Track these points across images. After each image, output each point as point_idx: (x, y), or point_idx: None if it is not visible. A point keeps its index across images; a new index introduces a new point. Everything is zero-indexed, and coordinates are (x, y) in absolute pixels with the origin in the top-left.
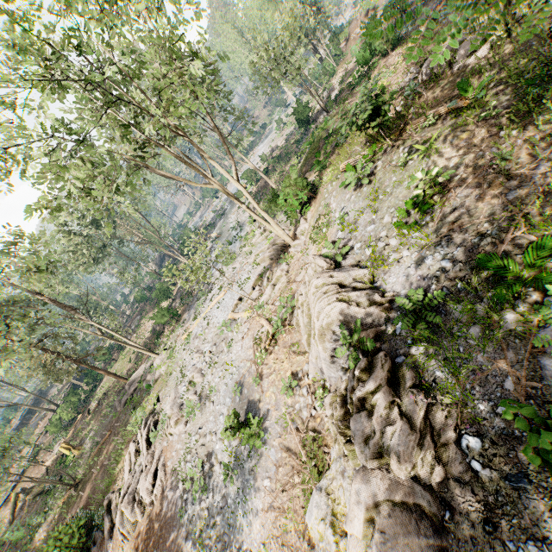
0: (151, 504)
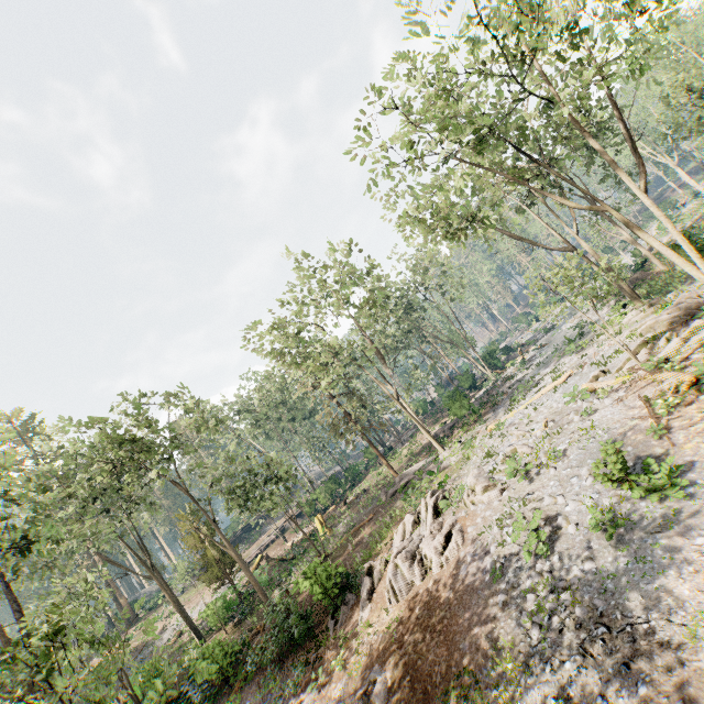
0: (438, 566)
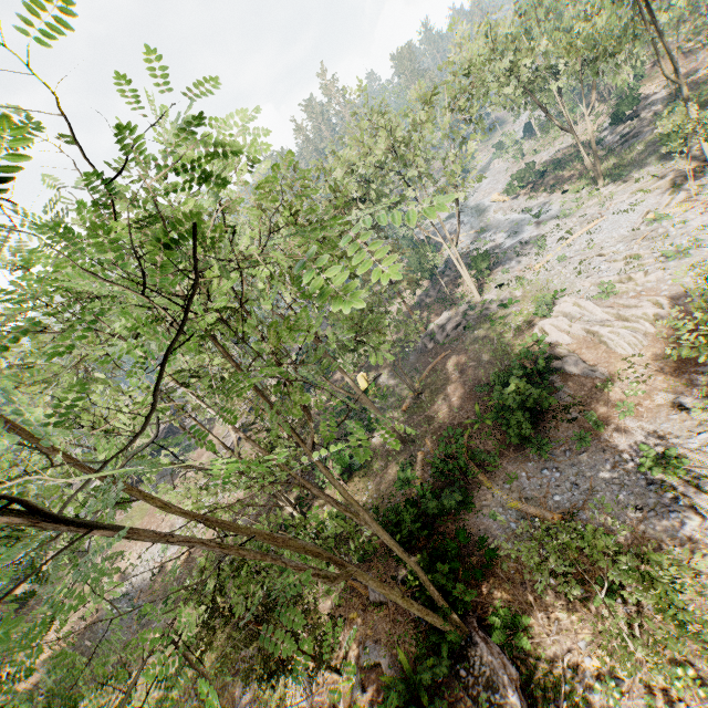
0: (667, 314)
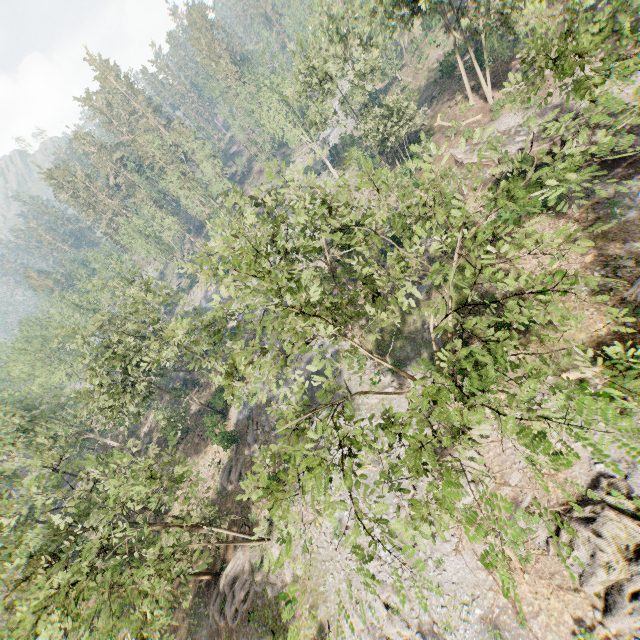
0: None
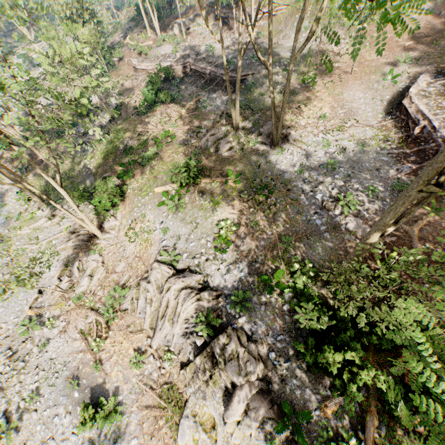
0: None
